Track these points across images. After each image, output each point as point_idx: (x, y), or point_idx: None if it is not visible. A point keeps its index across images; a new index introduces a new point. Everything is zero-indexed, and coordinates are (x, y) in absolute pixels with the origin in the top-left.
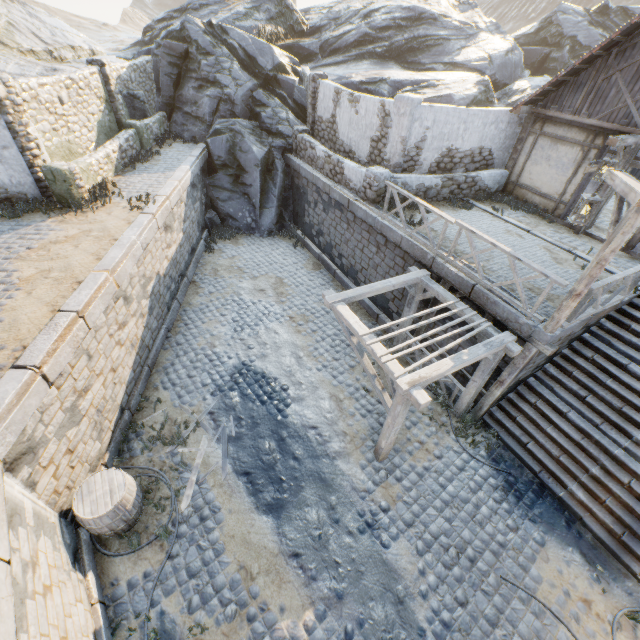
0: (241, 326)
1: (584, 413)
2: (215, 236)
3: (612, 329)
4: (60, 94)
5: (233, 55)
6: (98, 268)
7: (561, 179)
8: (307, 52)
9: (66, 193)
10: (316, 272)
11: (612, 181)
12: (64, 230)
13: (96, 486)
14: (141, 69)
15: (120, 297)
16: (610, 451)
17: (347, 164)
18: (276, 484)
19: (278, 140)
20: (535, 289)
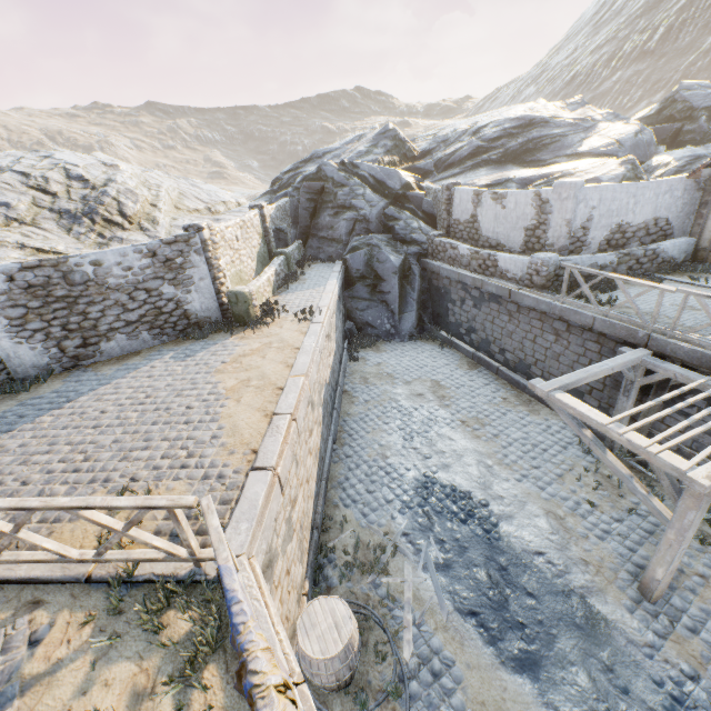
0: (409, 434)
1: None
2: (356, 345)
3: None
4: (236, 233)
5: (364, 183)
6: (294, 373)
7: None
8: (423, 171)
9: (244, 313)
10: (474, 371)
11: None
12: (247, 344)
13: (317, 617)
14: (282, 208)
15: (309, 402)
16: None
17: (501, 256)
18: (516, 630)
19: (413, 247)
20: None
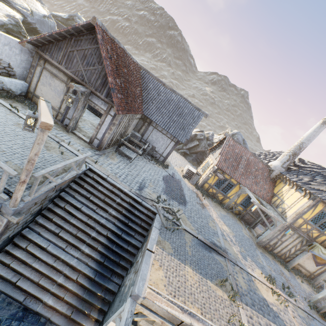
0: None
1: (57, 244)
2: None
3: (76, 188)
4: None
5: None
6: None
7: (58, 99)
8: None
9: None
10: None
11: (39, 106)
12: None
13: None
14: None
15: None
16: (69, 263)
17: None
18: None
19: None
20: (19, 170)
